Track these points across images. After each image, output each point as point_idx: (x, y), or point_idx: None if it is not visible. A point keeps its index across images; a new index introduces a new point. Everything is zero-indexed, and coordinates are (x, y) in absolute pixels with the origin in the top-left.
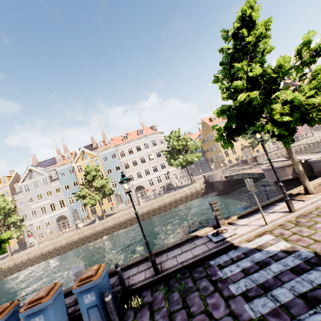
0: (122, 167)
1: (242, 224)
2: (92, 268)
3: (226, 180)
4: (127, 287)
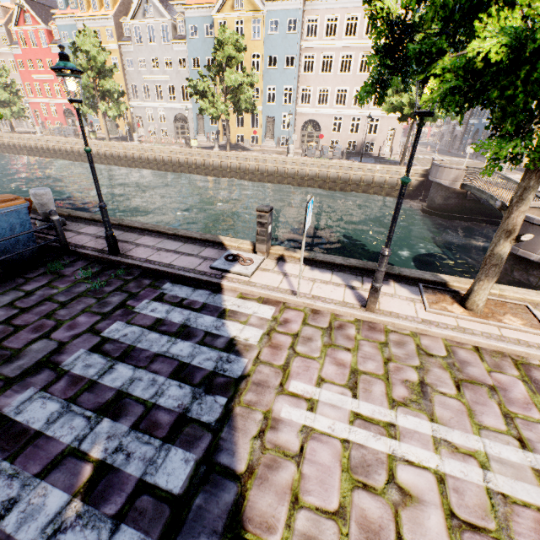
0: (297, 63)
1: (286, 271)
2: (3, 197)
3: (461, 192)
4: (78, 246)
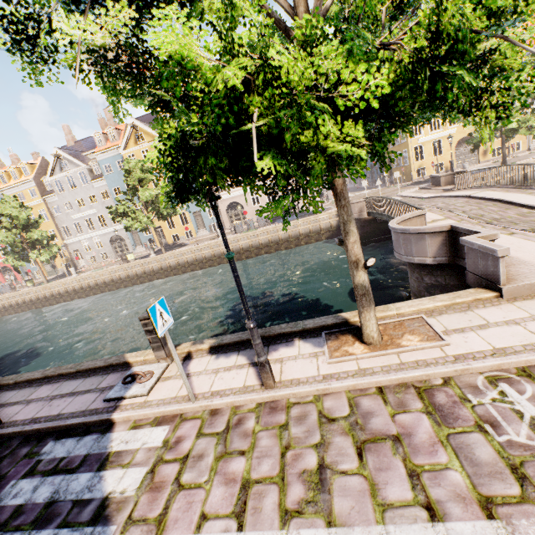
0: None
1: (189, 371)
2: None
3: (370, 218)
4: None
